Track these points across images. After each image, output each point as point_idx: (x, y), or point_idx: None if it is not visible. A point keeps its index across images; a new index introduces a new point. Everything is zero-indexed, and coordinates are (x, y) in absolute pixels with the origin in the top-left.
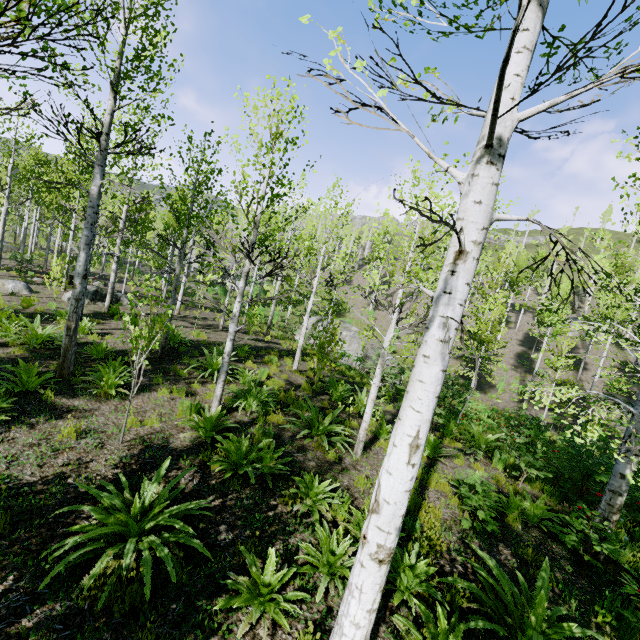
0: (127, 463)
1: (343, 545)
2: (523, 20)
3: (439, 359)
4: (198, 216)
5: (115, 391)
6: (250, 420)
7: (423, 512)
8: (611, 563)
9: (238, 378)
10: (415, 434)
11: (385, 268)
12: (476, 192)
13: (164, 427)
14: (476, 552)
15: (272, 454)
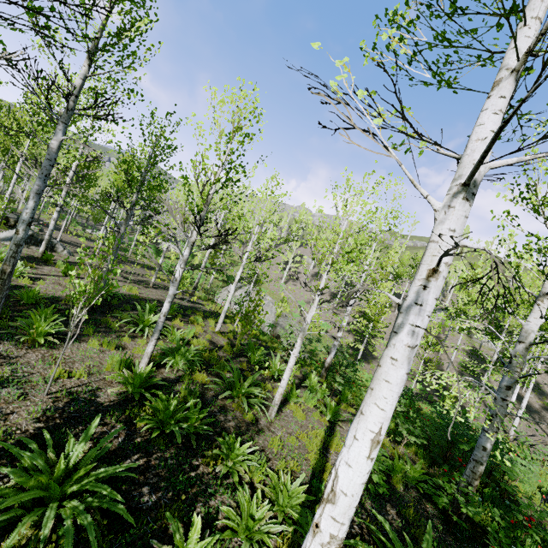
0: (51, 417)
1: (262, 510)
2: (501, 89)
3: (406, 363)
4: (150, 184)
5: (43, 339)
6: (176, 377)
7: (327, 474)
8: (469, 520)
9: (166, 335)
10: (378, 430)
11: (315, 256)
12: (451, 221)
13: (92, 380)
14: (369, 512)
15: (197, 414)
